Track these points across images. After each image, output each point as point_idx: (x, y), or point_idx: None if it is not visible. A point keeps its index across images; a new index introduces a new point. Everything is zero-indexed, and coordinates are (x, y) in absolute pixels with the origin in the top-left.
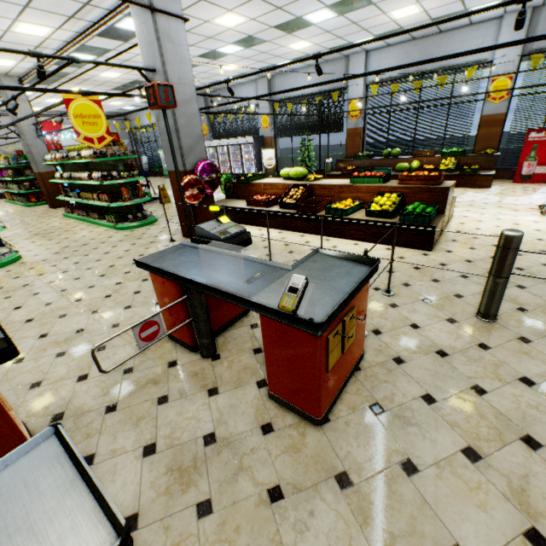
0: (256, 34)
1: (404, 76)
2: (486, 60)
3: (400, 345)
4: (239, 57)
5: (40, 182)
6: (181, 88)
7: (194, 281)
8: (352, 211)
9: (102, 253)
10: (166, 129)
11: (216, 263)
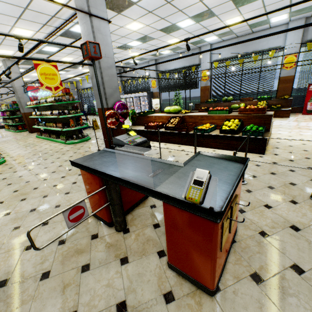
0: (149, 34)
1: (233, 57)
2: (280, 47)
3: (261, 221)
4: (139, 48)
5: (24, 118)
6: (106, 59)
7: (111, 175)
8: (210, 130)
9: (55, 158)
10: (94, 72)
11: (127, 162)
